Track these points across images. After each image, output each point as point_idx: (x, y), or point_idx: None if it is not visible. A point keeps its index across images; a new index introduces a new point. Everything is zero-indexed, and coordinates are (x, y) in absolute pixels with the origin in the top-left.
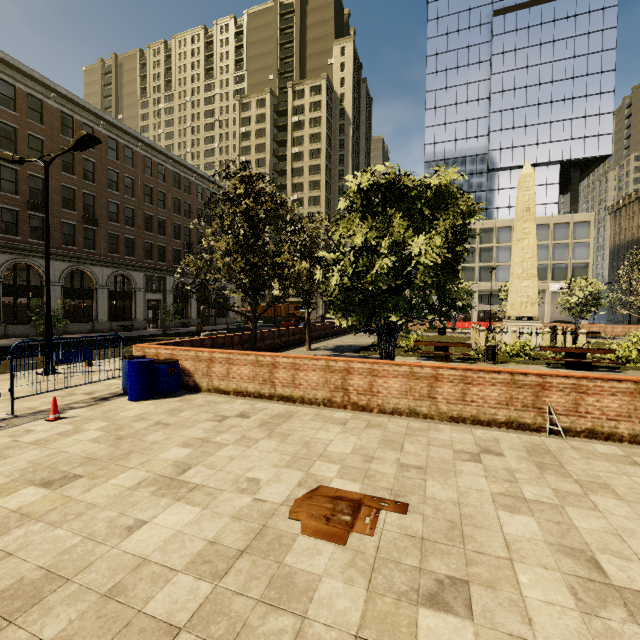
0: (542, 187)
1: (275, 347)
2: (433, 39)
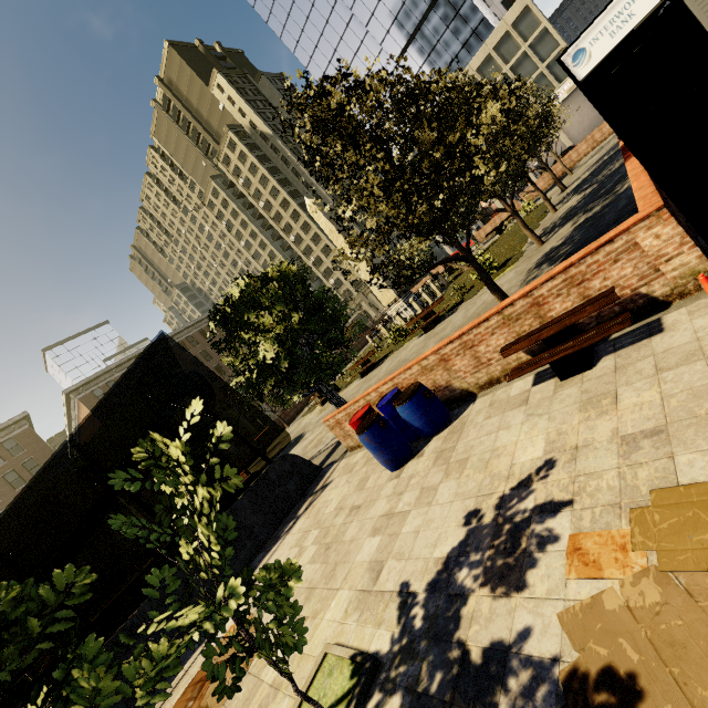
0: (456, 20)
1: (273, 438)
2: (257, 2)
